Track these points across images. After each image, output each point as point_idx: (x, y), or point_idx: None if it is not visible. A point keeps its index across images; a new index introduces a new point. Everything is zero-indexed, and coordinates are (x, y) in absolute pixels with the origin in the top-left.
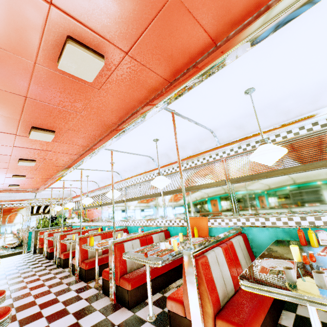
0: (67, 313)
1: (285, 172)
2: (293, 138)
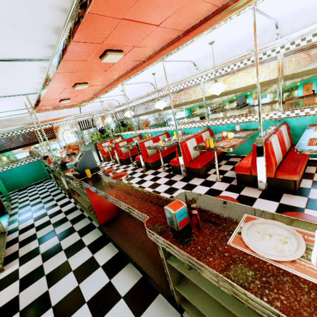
0: None
1: None
2: None
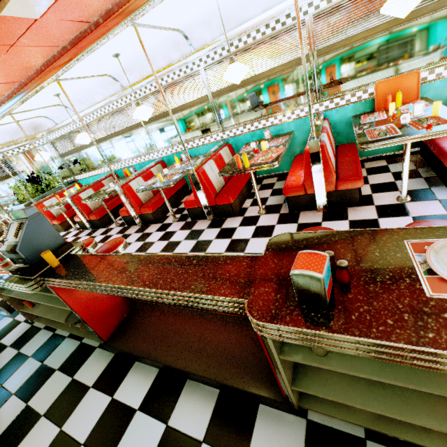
0: None
1: None
2: None
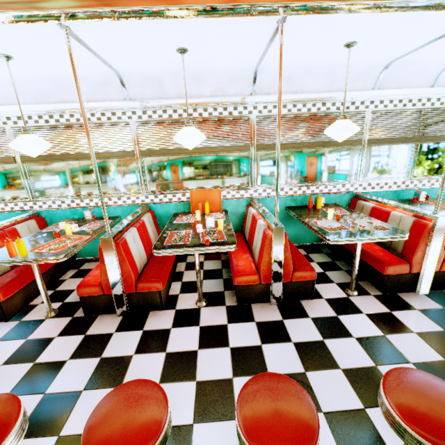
0: (57, 365)
1: (310, 146)
2: (325, 113)
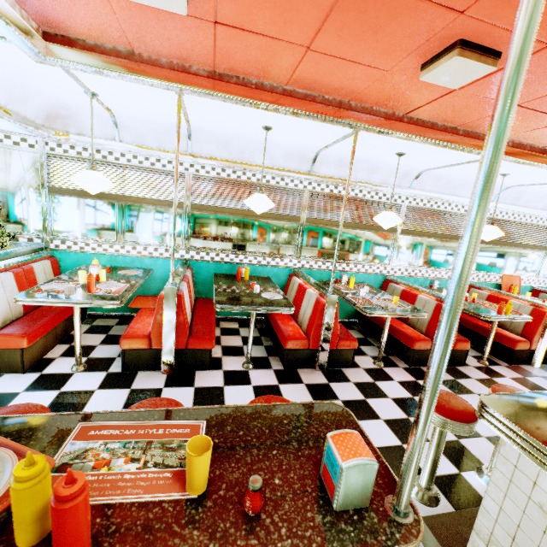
0: None
1: None
2: None
